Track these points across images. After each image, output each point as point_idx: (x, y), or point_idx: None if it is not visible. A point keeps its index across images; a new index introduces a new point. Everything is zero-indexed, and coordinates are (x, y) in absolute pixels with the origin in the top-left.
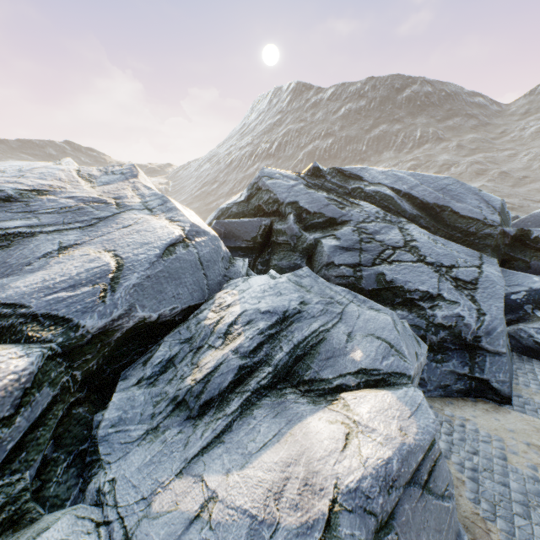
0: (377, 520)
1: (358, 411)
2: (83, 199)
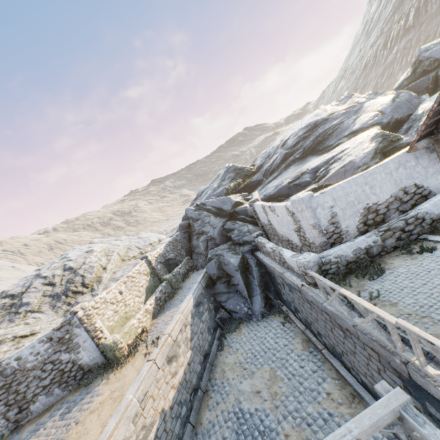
0: None
1: None
2: (345, 109)
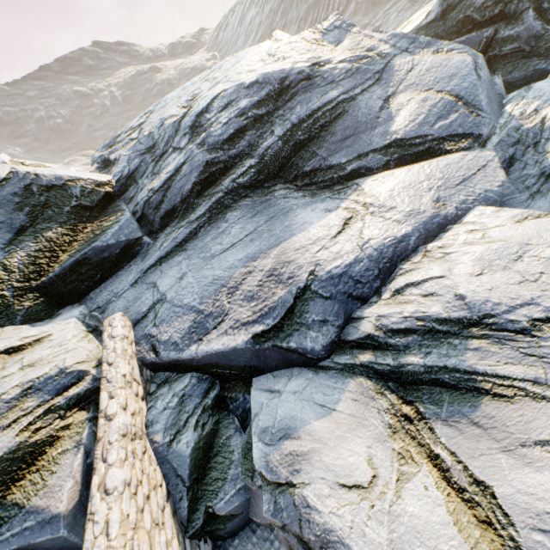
0: None
1: None
2: (351, 60)
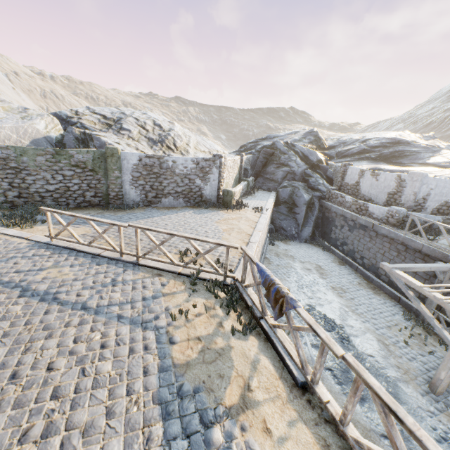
0: None
1: None
2: (427, 145)
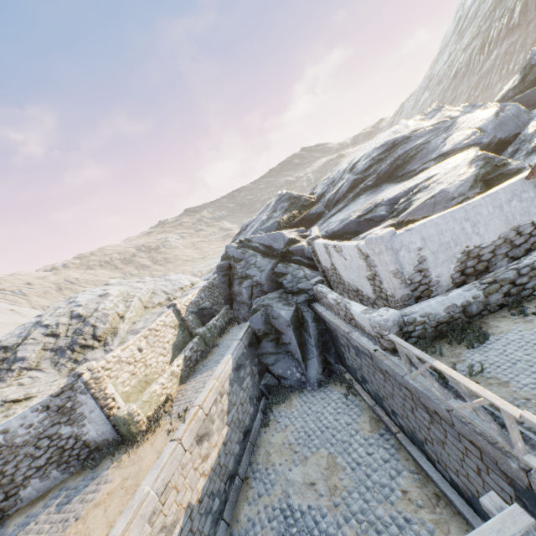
0: None
1: None
2: (433, 125)
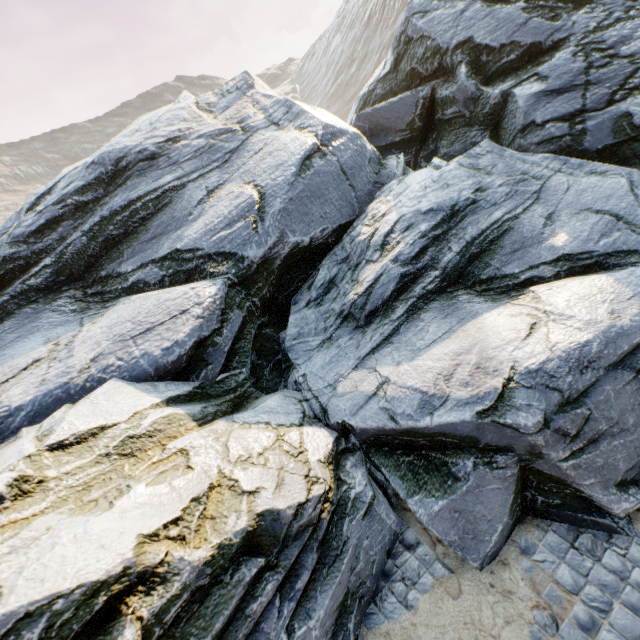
0: (562, 396)
1: (551, 301)
2: (211, 135)
